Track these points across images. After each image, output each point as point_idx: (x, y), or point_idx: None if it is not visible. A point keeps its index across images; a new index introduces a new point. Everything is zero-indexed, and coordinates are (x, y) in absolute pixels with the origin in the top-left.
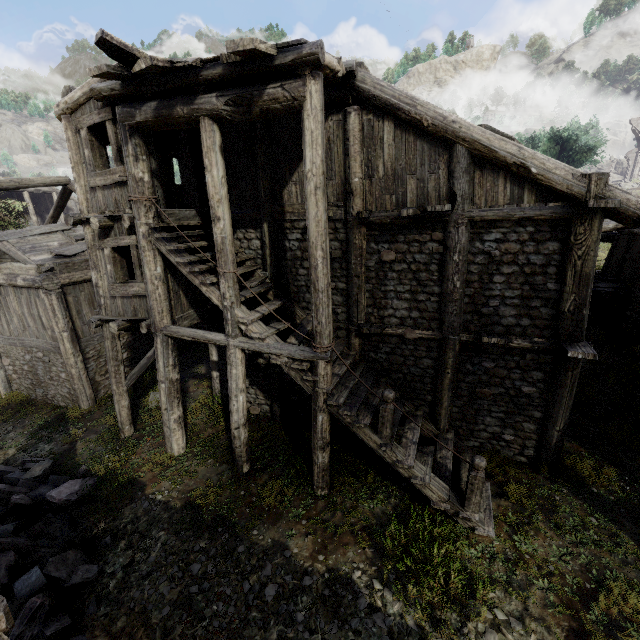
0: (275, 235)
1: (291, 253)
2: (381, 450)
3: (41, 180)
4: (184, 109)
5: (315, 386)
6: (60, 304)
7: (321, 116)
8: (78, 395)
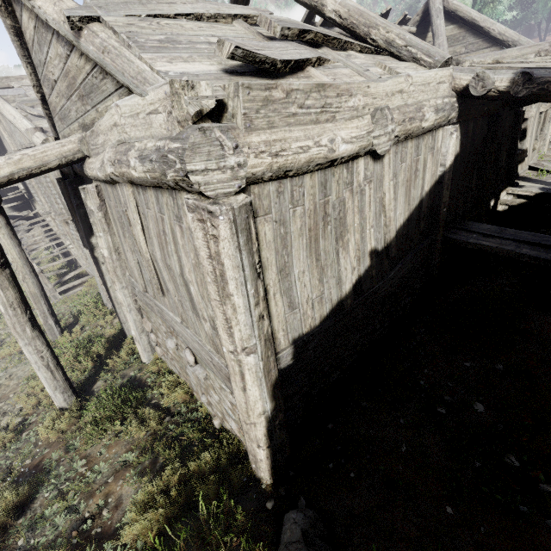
0: None
1: None
2: None
3: None
4: None
5: None
6: None
7: None
8: None
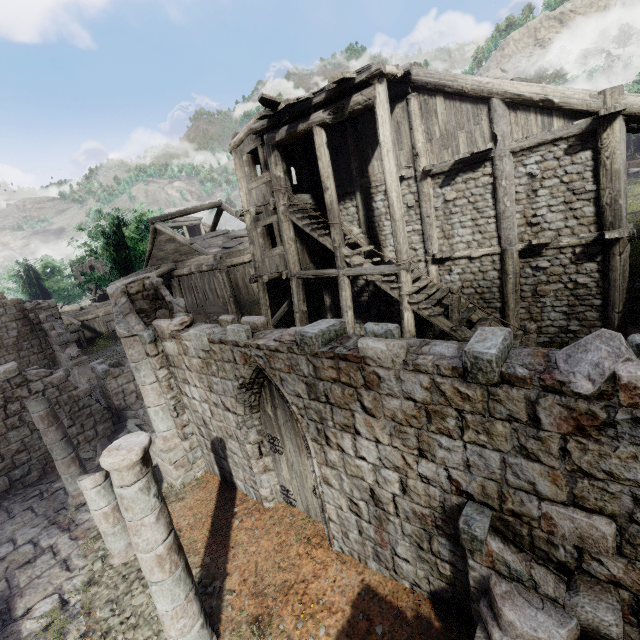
0: (365, 200)
1: (378, 211)
2: (453, 332)
3: (206, 205)
4: (304, 125)
5: (400, 292)
6: (227, 279)
7: (387, 105)
8: None
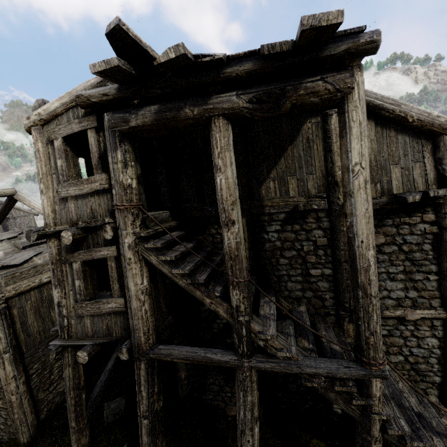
0: (252, 228)
1: (270, 244)
2: None
3: None
4: (194, 110)
5: (366, 410)
6: (3, 321)
7: (365, 107)
8: (17, 427)
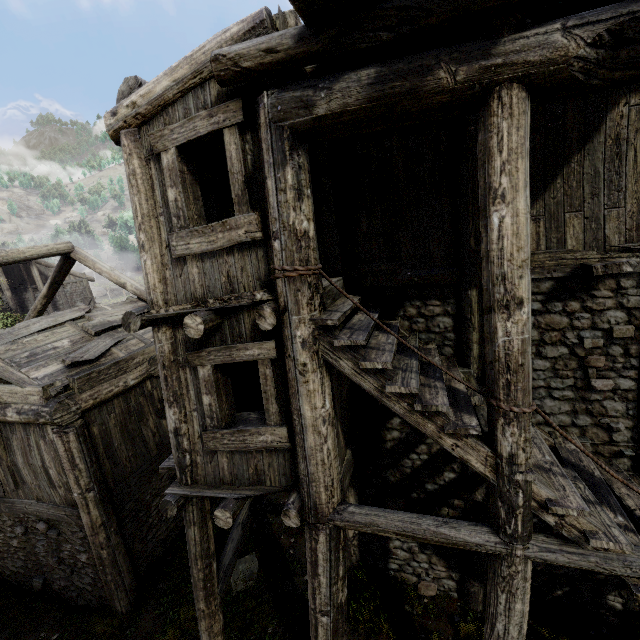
0: None
1: None
2: None
3: (34, 250)
4: (459, 71)
5: None
6: (82, 446)
7: None
8: (111, 592)
